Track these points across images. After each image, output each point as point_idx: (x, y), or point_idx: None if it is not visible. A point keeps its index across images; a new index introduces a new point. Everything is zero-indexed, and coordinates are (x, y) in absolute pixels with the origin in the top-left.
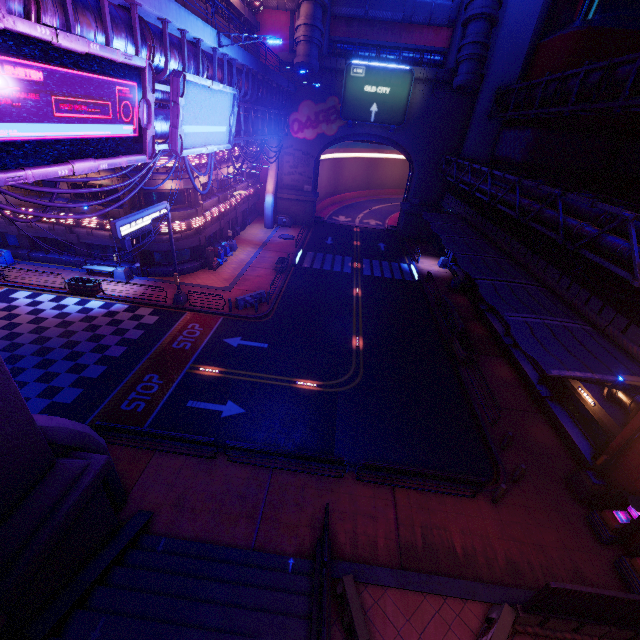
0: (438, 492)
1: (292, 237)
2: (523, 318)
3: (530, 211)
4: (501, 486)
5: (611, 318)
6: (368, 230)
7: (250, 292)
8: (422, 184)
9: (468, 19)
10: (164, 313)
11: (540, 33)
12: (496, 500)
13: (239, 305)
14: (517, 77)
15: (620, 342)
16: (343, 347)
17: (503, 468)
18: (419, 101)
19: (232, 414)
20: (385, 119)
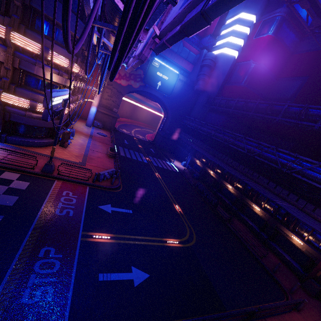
0: (280, 313)
1: (106, 135)
2: (281, 202)
3: (254, 151)
4: (305, 301)
5: (304, 204)
6: (141, 140)
7: (100, 168)
8: (172, 125)
9: (204, 65)
10: (33, 179)
11: (225, 82)
12: (300, 309)
13: (100, 178)
14: (216, 94)
15: (313, 215)
16: (173, 212)
17: (283, 285)
18: (178, 88)
19: (142, 281)
20: (163, 90)
